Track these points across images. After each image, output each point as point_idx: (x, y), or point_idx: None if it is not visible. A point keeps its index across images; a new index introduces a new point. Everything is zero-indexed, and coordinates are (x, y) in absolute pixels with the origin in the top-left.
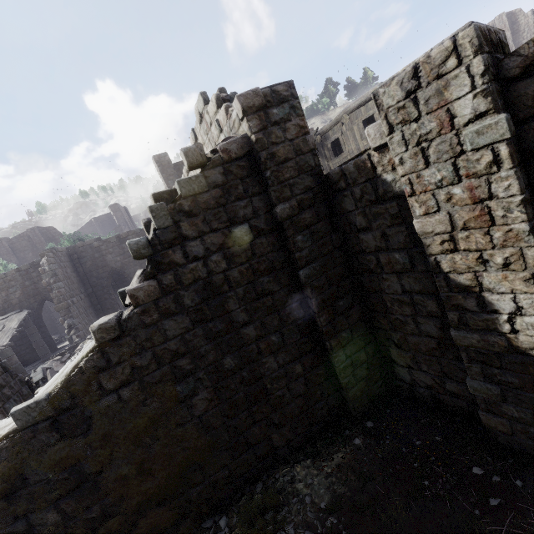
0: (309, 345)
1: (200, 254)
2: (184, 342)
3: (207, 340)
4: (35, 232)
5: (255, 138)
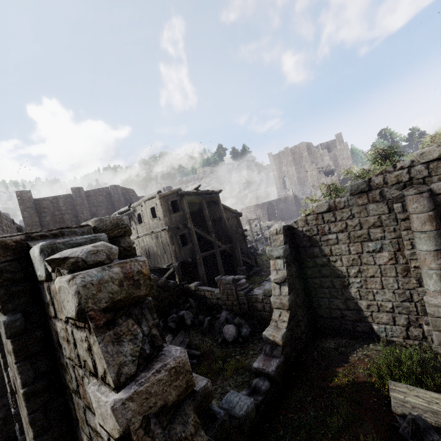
0: None
1: None
2: None
3: None
4: None
5: None
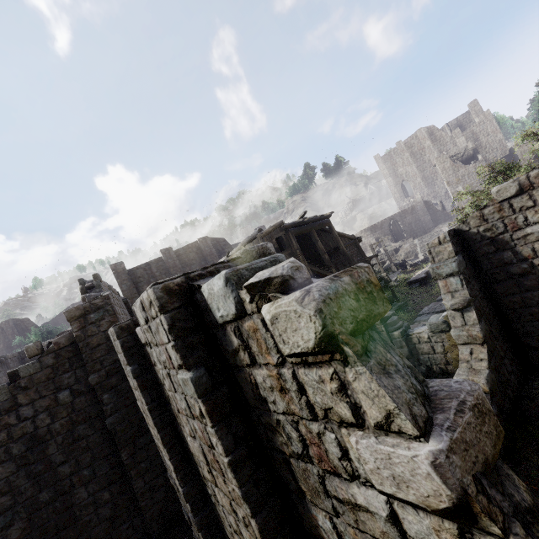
0: (117, 474)
1: (30, 415)
2: (8, 483)
3: (28, 480)
4: (9, 324)
5: (75, 335)
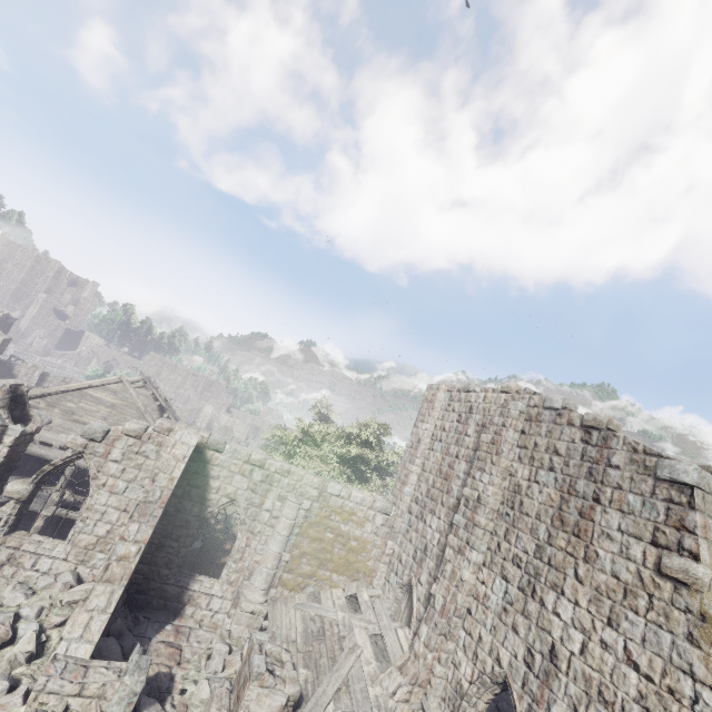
0: None
1: None
2: None
3: None
4: None
5: None
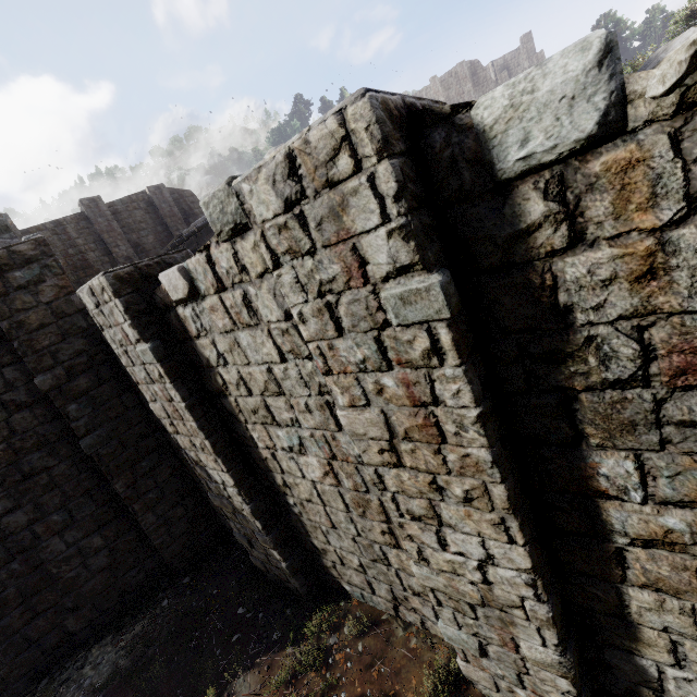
0: (110, 513)
1: None
2: None
3: None
4: None
5: None
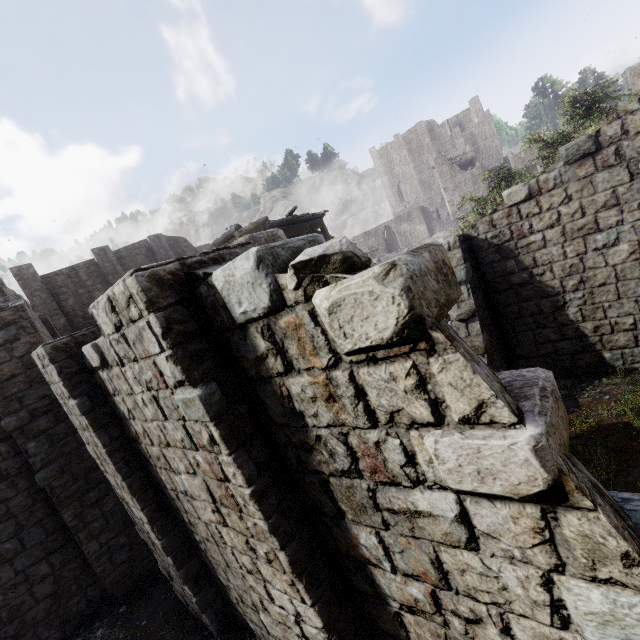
0: (58, 541)
1: None
2: None
3: None
4: None
5: None
